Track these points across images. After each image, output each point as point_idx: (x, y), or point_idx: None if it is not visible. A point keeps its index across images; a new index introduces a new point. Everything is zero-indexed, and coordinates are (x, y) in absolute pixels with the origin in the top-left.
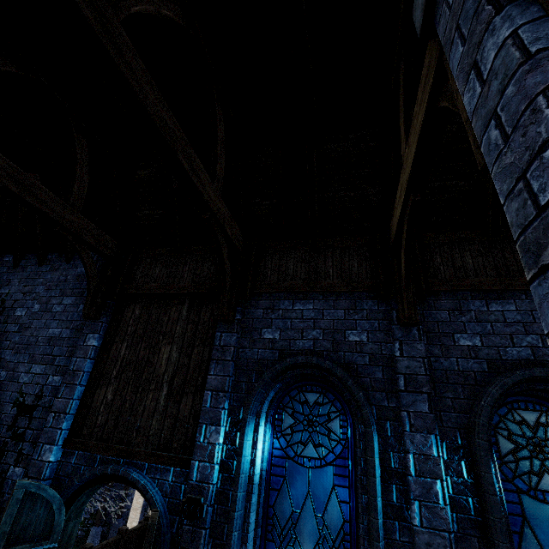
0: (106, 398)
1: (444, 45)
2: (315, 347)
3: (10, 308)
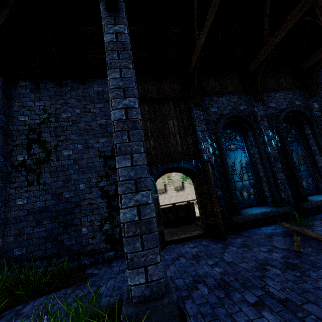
0: (151, 145)
1: None
2: (230, 112)
3: (55, 113)
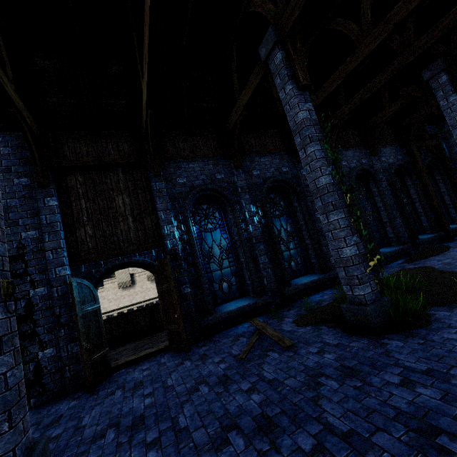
0: (88, 233)
1: (273, 73)
2: (204, 183)
3: None
